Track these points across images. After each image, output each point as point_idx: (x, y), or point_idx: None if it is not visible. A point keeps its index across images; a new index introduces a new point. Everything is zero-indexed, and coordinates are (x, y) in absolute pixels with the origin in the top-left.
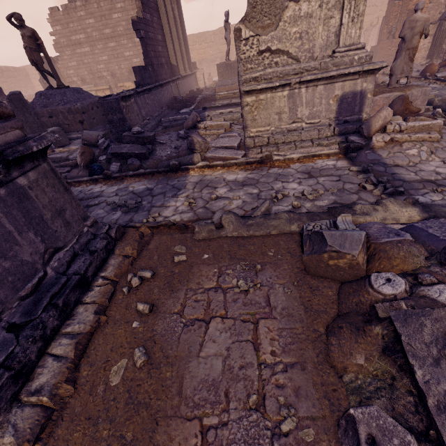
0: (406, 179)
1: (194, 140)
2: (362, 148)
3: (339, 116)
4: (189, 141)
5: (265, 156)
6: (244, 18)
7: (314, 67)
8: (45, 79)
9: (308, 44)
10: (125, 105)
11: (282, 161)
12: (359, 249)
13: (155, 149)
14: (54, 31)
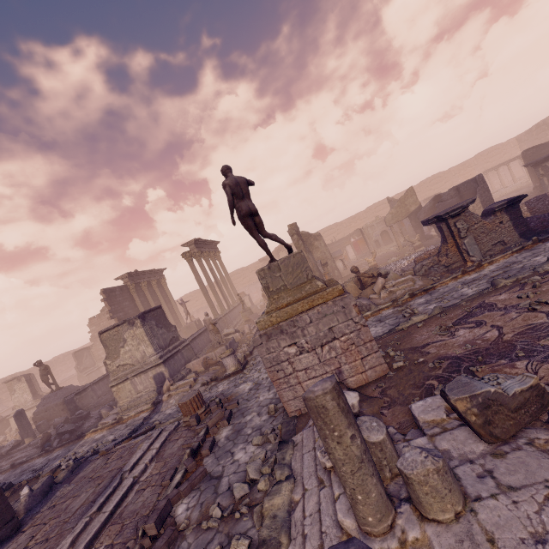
0: (150, 421)
1: (102, 412)
2: (160, 402)
3: (157, 384)
4: (99, 414)
5: (119, 418)
6: (106, 358)
7: (138, 368)
8: (50, 387)
9: (135, 359)
10: (79, 397)
11: (128, 418)
12: (47, 472)
13: (85, 422)
14: (91, 330)
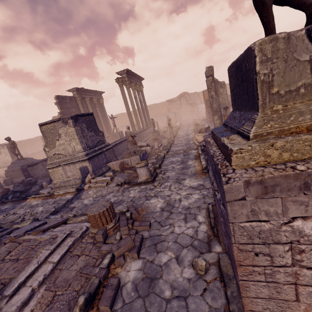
0: (70, 206)
1: (43, 184)
2: (82, 189)
3: (82, 175)
4: (41, 184)
5: (51, 193)
6: (45, 146)
7: (68, 159)
8: (16, 156)
9: (67, 151)
10: (31, 168)
11: (57, 195)
12: None
13: (32, 187)
14: None
